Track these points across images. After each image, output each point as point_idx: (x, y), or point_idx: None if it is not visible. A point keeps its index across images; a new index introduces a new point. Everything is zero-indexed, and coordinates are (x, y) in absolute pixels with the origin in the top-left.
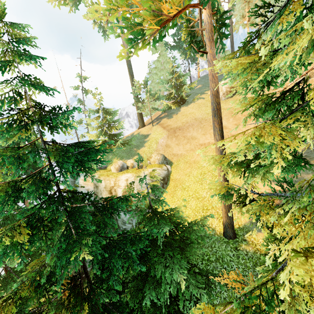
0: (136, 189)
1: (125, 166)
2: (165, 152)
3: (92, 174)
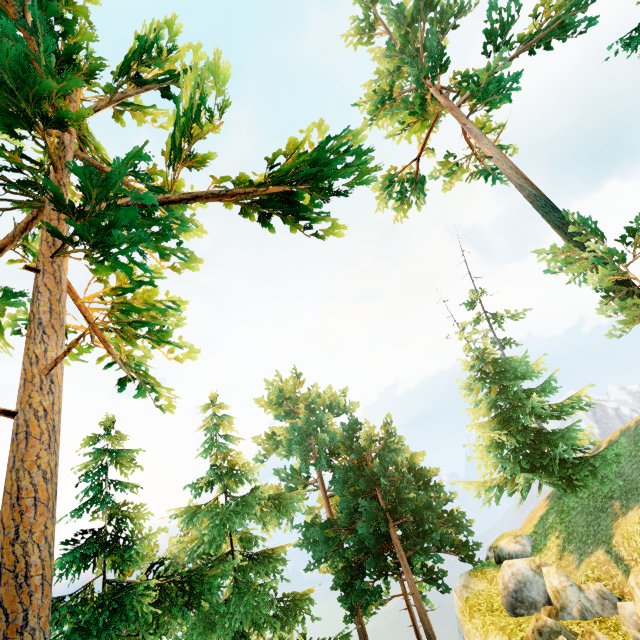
0: None
1: (536, 591)
2: None
3: (472, 583)
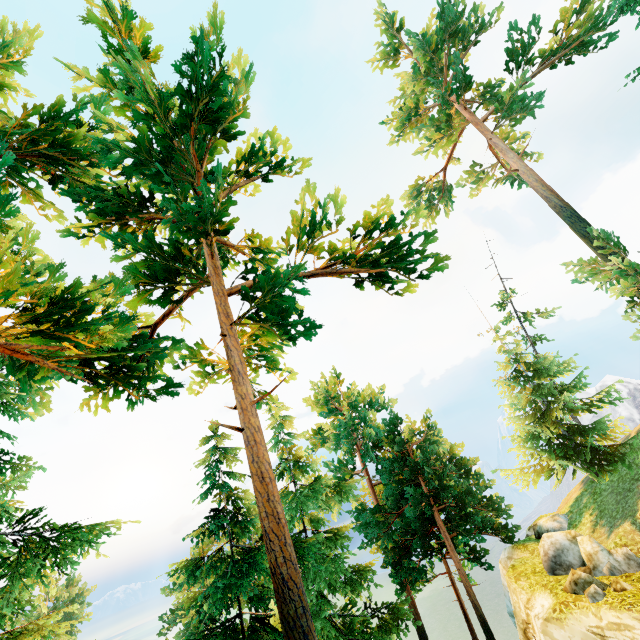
0: None
1: (572, 556)
2: None
3: (515, 555)
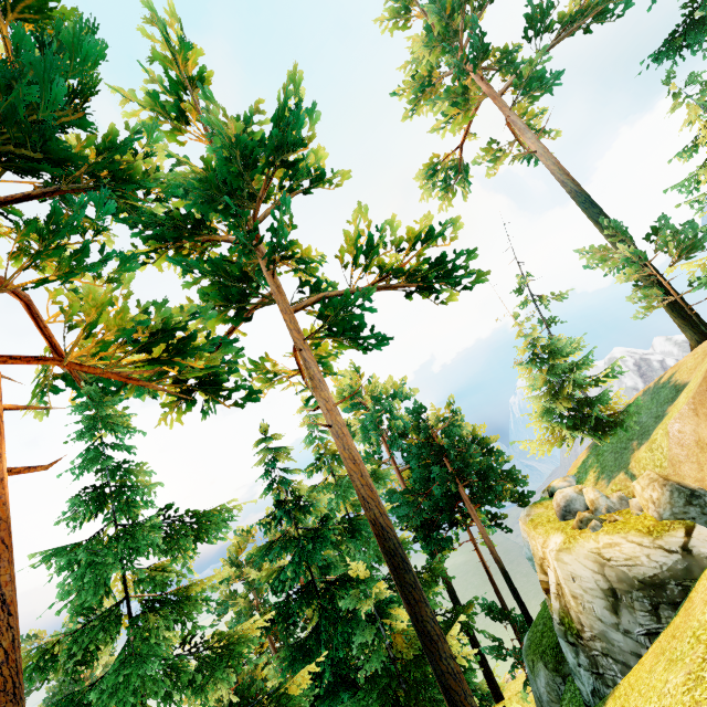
0: (565, 587)
1: (579, 505)
2: (702, 471)
3: (533, 512)
